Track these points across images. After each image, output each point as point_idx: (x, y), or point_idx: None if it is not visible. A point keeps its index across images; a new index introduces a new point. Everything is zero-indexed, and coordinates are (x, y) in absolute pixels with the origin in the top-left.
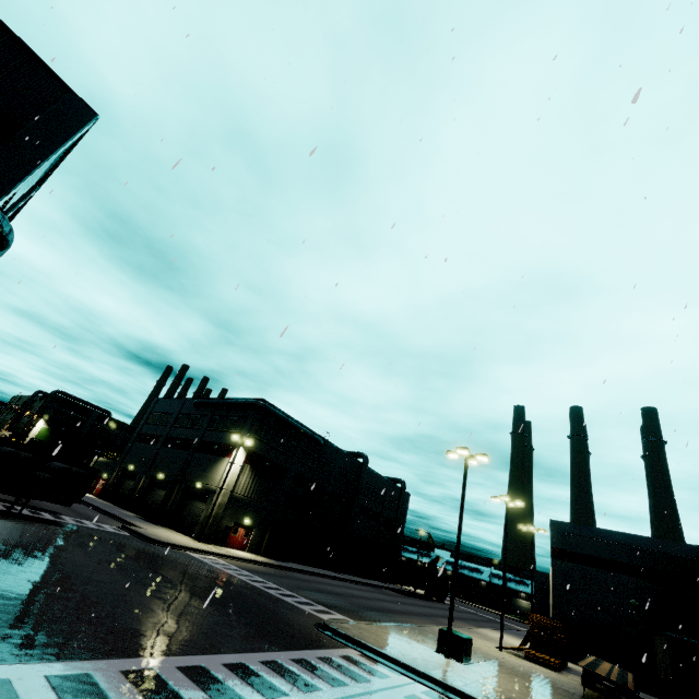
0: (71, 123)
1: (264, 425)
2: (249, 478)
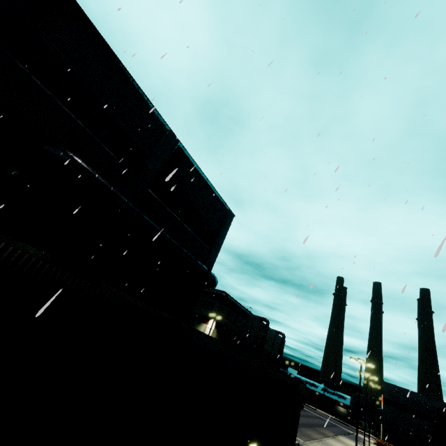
0: (228, 224)
1: (224, 306)
2: (215, 336)
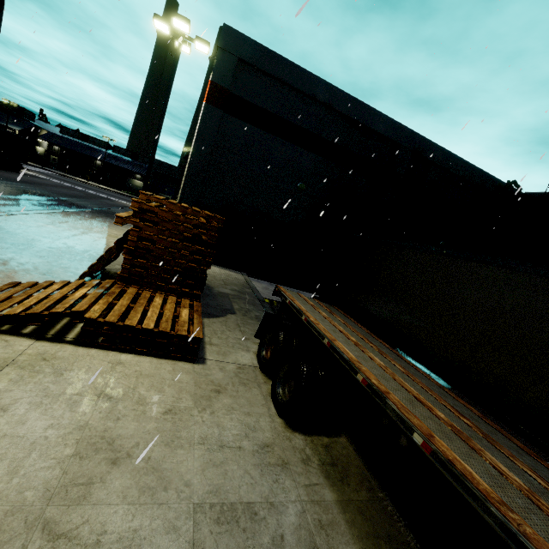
0: None
1: None
2: None
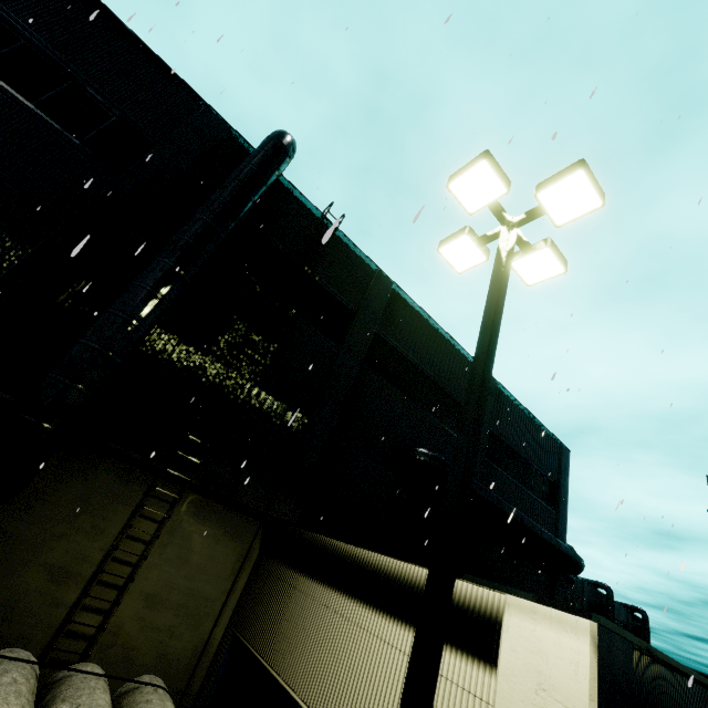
0: (566, 467)
1: None
2: None
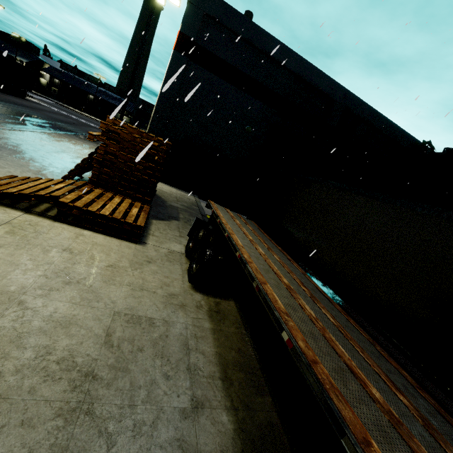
0: None
1: None
2: None
